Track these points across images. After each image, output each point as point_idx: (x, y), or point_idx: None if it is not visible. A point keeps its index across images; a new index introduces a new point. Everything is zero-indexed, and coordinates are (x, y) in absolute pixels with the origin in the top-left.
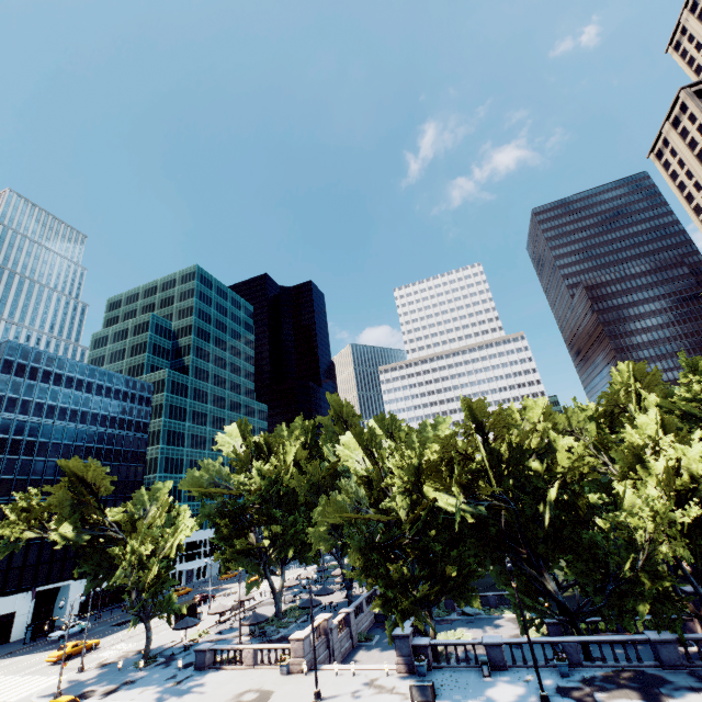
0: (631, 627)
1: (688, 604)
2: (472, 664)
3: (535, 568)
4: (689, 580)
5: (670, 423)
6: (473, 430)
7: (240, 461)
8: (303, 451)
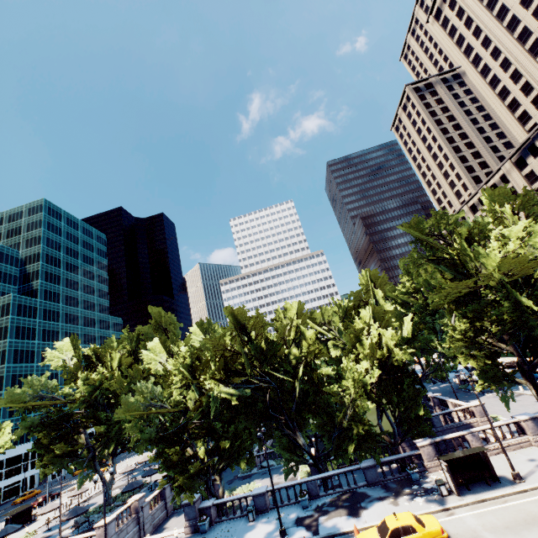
0: (348, 462)
1: (386, 437)
2: (244, 513)
3: (291, 429)
4: (388, 420)
5: (378, 312)
6: (237, 331)
7: (69, 372)
8: (126, 358)
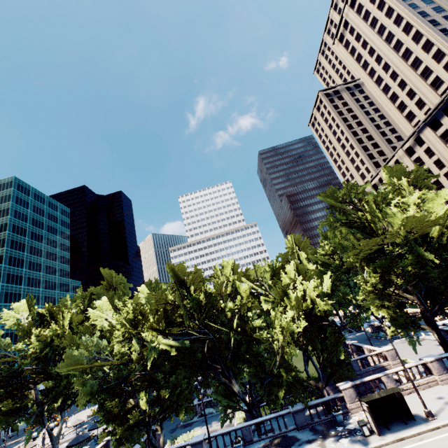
0: (279, 407)
1: (312, 382)
2: None
3: (227, 377)
4: (314, 365)
5: (302, 269)
6: (177, 286)
7: (23, 331)
8: (78, 315)
